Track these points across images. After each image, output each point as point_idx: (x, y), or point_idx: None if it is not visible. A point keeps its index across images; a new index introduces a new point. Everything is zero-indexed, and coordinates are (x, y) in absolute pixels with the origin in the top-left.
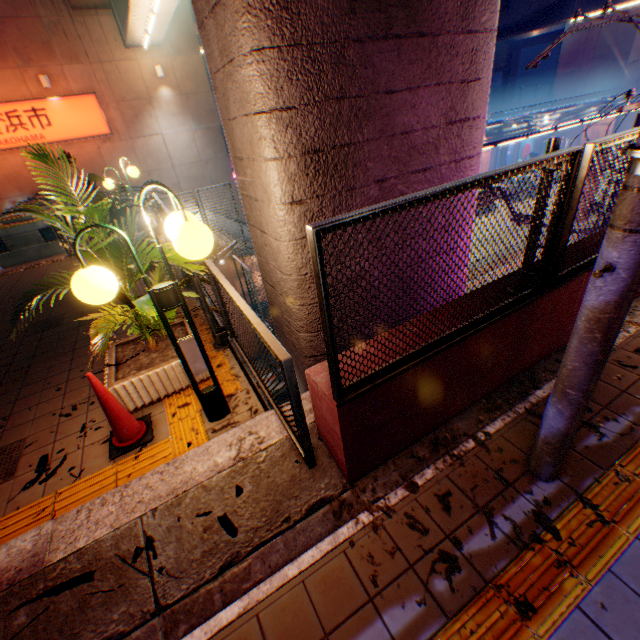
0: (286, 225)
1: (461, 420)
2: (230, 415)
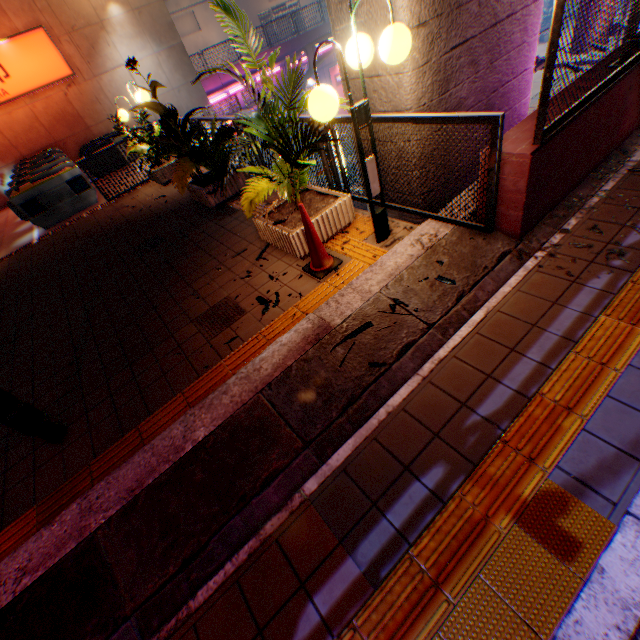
0: (411, 53)
1: (580, 190)
2: (391, 236)
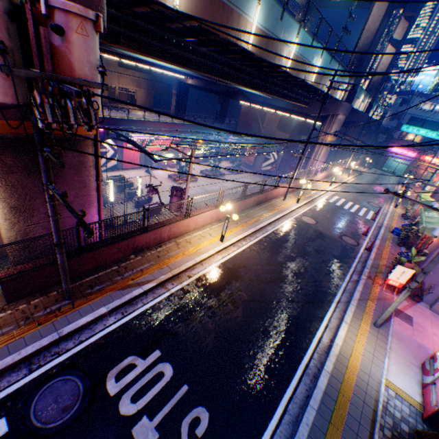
0: (4, 225)
1: (58, 286)
2: None
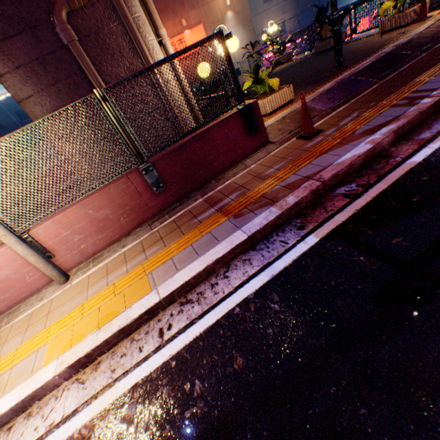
0: None
1: None
2: None
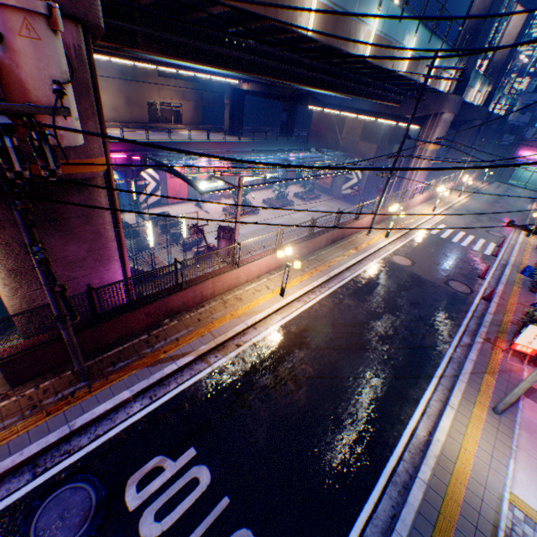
0: (4, 292)
1: (73, 364)
2: None
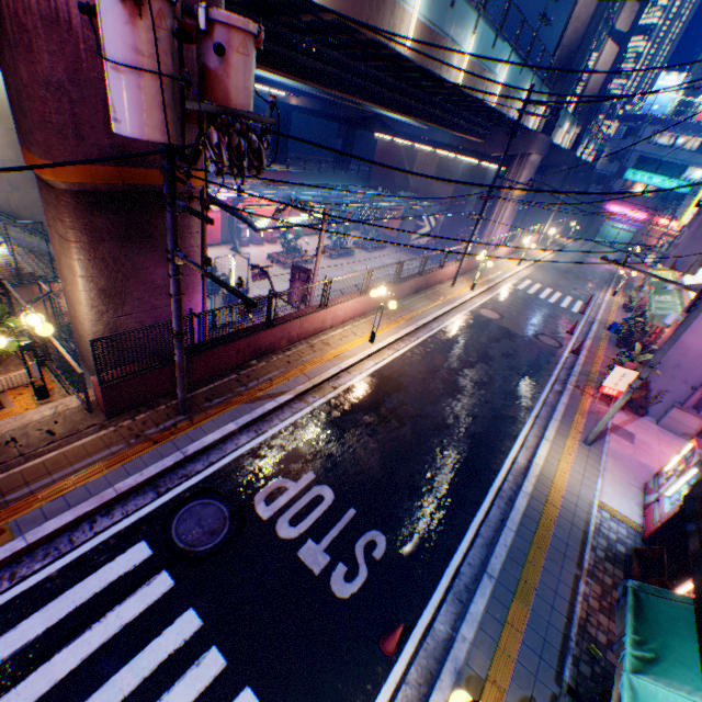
0: (90, 315)
1: (165, 399)
2: (51, 398)
